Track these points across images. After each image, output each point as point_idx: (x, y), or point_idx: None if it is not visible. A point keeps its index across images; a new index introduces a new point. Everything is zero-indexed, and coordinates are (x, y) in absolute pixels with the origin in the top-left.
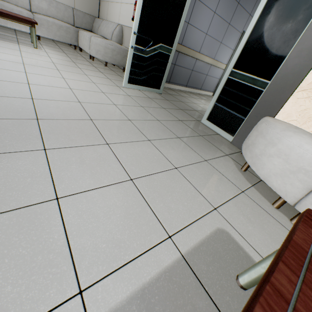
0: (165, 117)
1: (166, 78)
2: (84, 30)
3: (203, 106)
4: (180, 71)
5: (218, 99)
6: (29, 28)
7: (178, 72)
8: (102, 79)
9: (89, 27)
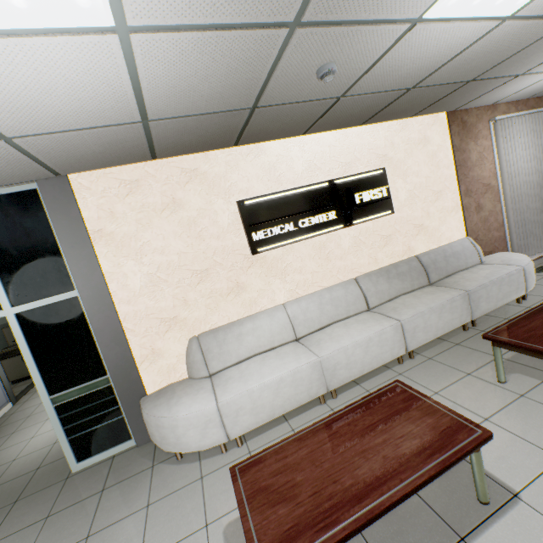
0: None
1: None
2: None
3: (35, 446)
4: None
5: (68, 432)
6: None
7: None
8: None
9: None
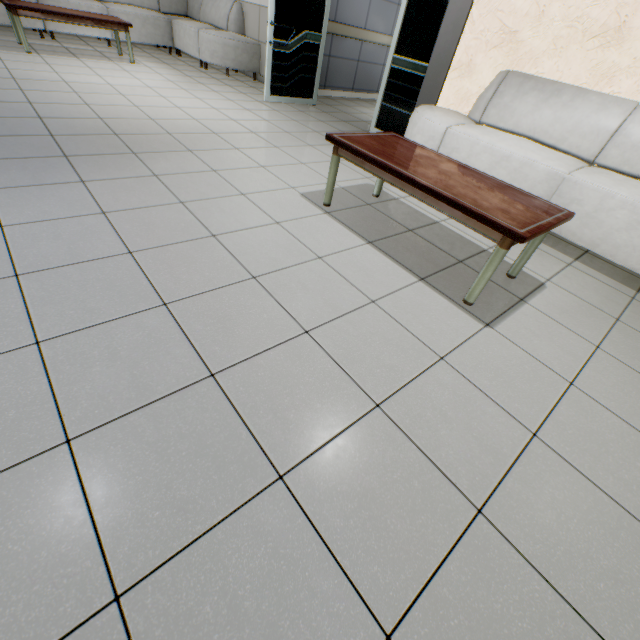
0: (324, 130)
1: (320, 81)
2: (178, 17)
3: None
4: (339, 66)
5: (384, 98)
6: (104, 31)
7: (337, 69)
8: (236, 95)
9: (183, 8)
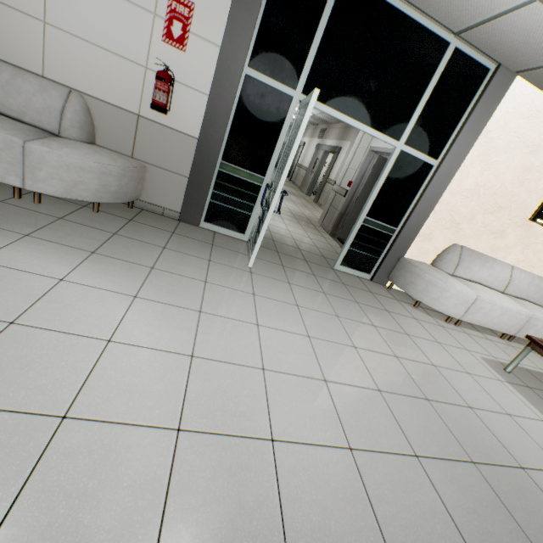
0: (344, 291)
1: None
2: None
3: (277, 231)
4: None
5: (352, 244)
6: None
7: None
8: (222, 272)
9: None
